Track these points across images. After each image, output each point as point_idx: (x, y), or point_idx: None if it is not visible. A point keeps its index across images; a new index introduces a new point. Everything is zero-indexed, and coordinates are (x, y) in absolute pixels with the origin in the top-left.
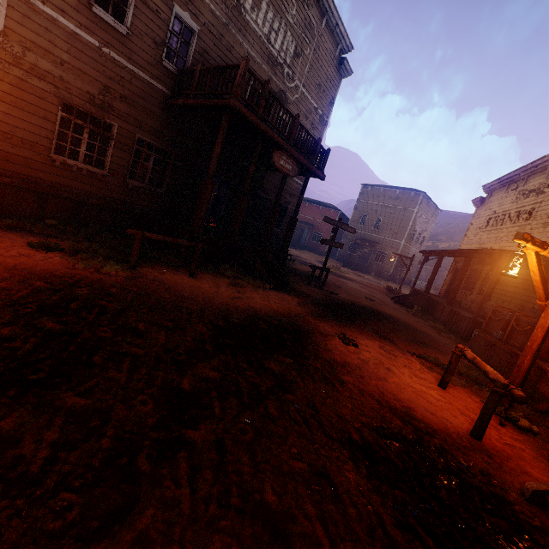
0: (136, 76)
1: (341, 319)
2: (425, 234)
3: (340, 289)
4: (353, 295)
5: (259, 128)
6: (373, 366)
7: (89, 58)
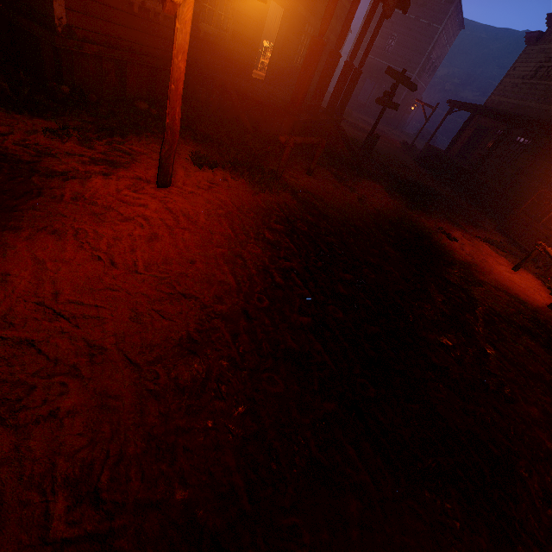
0: None
1: (422, 207)
2: (437, 63)
3: (380, 156)
4: (395, 164)
5: None
6: (478, 261)
7: None
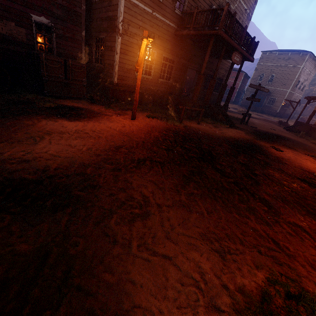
0: (164, 23)
1: (267, 140)
2: (305, 83)
3: (255, 125)
4: (264, 128)
5: (228, 42)
6: (293, 159)
7: (148, 21)
